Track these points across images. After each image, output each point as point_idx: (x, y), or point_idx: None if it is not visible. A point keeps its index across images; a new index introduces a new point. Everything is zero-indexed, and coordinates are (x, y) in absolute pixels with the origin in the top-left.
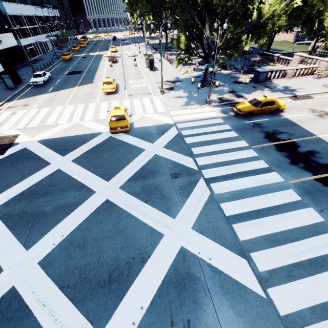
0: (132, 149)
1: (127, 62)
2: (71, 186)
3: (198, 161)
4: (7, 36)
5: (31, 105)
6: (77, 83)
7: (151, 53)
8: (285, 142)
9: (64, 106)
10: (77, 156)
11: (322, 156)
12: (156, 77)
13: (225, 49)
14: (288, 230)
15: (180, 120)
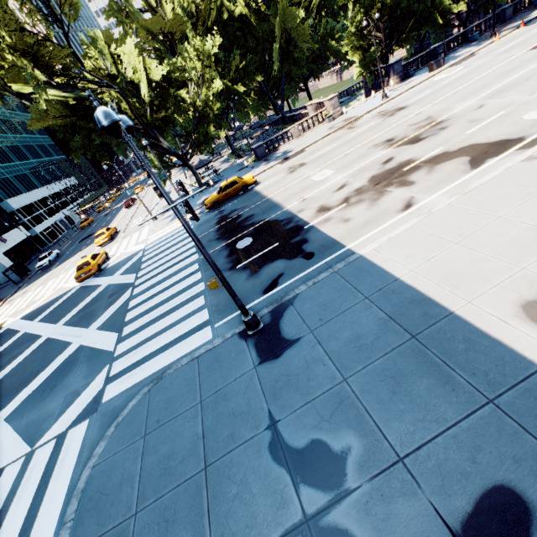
0: (92, 289)
1: (146, 199)
2: (27, 340)
3: (139, 274)
4: (17, 231)
5: (30, 290)
6: (82, 248)
7: (179, 174)
8: (231, 219)
9: (58, 277)
10: (45, 315)
11: (253, 217)
12: (162, 203)
13: (198, 147)
14: (167, 298)
15: (152, 242)
